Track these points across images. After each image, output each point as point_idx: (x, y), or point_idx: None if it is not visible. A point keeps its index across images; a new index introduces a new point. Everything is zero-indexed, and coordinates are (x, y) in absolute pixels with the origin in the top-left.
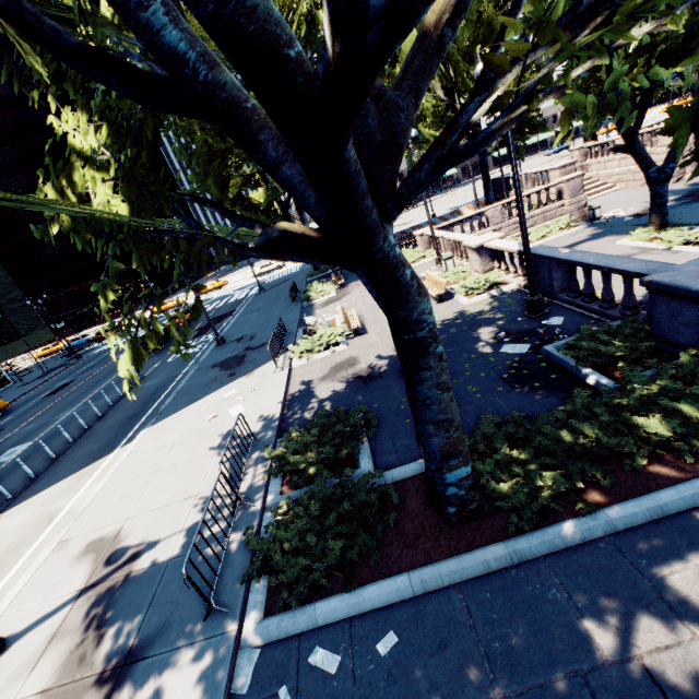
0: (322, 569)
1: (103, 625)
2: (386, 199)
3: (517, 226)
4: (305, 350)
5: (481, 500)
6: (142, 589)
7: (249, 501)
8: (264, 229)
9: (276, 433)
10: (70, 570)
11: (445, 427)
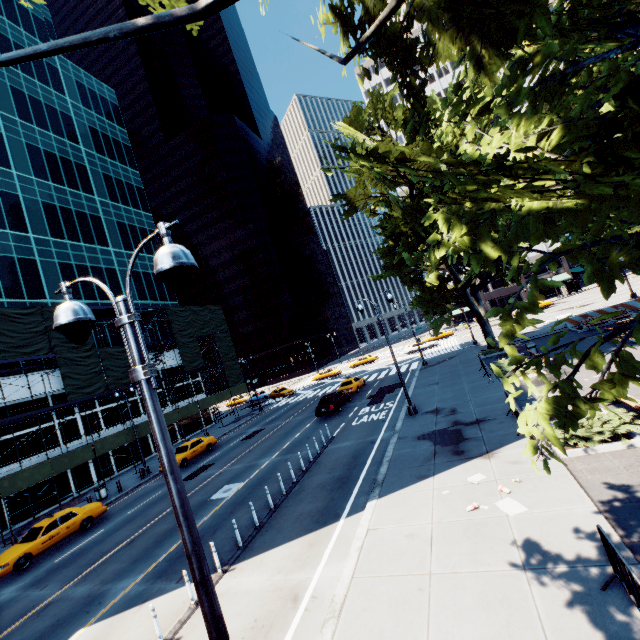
0: None
1: None
2: None
3: None
4: (570, 436)
5: None
6: None
7: None
8: None
9: None
10: None
11: None
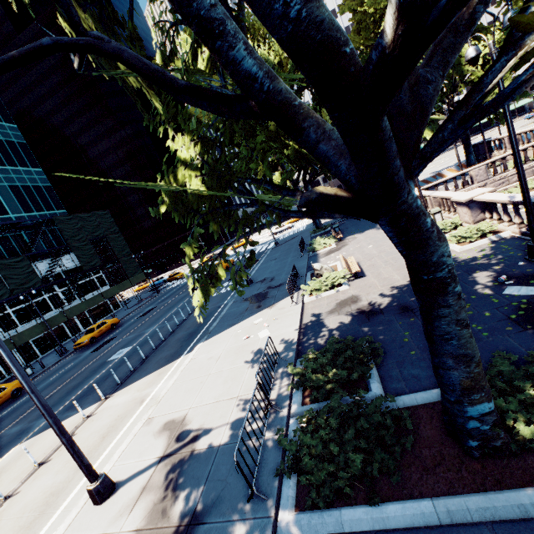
0: (345, 478)
1: (175, 488)
2: (411, 159)
3: (502, 181)
4: (314, 289)
5: (506, 438)
6: (201, 465)
7: (277, 407)
8: (304, 193)
9: (295, 353)
10: (154, 441)
11: (464, 362)
